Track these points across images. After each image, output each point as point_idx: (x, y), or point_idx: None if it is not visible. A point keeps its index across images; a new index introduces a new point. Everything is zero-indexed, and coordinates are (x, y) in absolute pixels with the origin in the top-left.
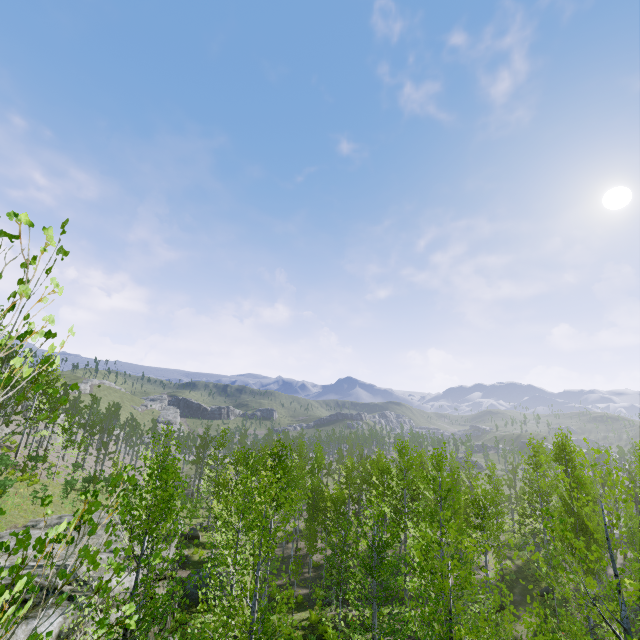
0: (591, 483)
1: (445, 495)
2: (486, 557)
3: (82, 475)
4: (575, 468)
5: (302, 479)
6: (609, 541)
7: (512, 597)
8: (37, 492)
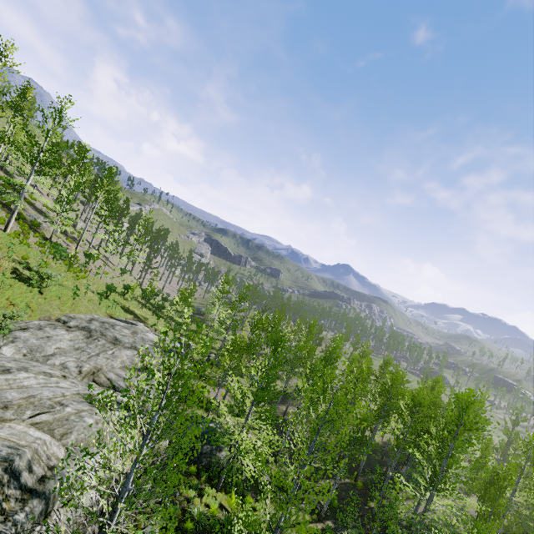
0: None
1: None
2: None
3: (127, 279)
4: None
5: (309, 358)
6: None
7: None
8: (78, 289)
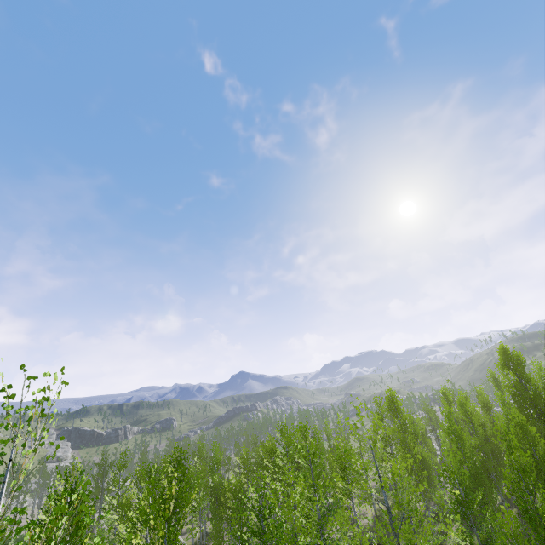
0: (362, 424)
1: (312, 458)
2: (353, 501)
3: None
4: (402, 413)
5: (204, 480)
6: (374, 457)
7: (346, 516)
8: None
